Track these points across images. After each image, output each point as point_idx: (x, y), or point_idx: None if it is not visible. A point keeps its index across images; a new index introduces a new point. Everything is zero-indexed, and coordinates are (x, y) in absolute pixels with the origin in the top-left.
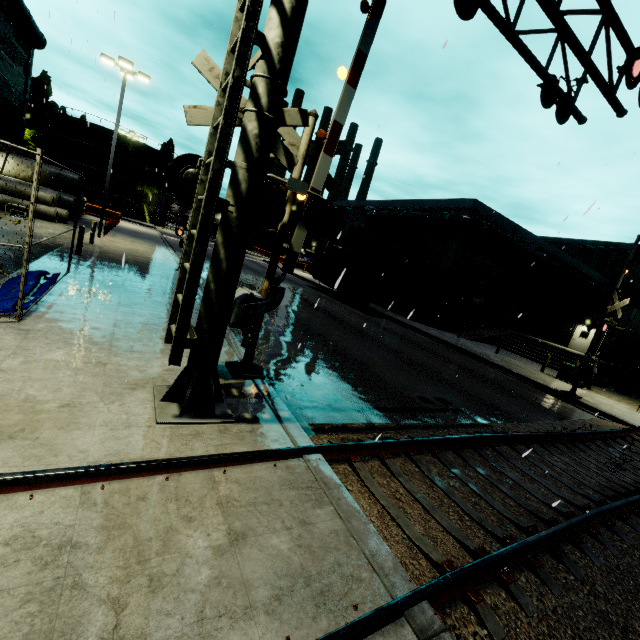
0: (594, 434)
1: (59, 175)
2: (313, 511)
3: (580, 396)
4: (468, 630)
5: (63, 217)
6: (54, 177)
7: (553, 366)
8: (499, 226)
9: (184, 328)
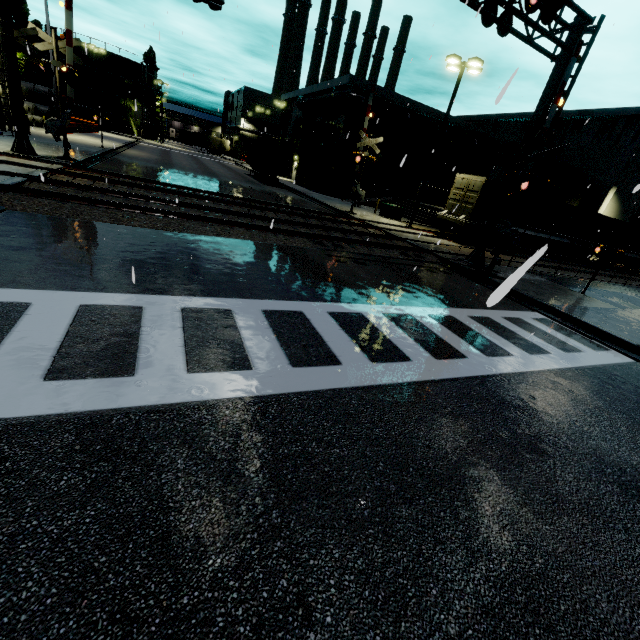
0: (289, 208)
1: (34, 90)
2: (39, 165)
3: (356, 213)
4: (60, 178)
5: (39, 123)
6: (30, 92)
7: (409, 217)
8: (388, 100)
9: (2, 117)
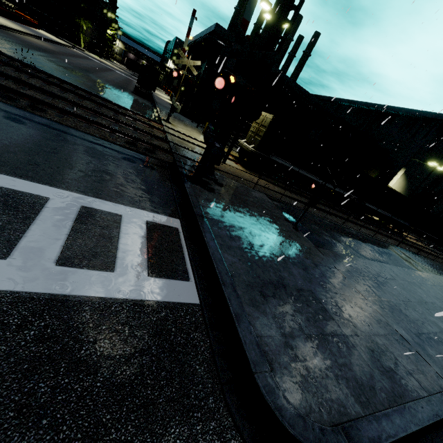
0: (83, 91)
1: None
2: None
3: (171, 123)
4: None
5: None
6: None
7: (237, 147)
8: None
9: None
